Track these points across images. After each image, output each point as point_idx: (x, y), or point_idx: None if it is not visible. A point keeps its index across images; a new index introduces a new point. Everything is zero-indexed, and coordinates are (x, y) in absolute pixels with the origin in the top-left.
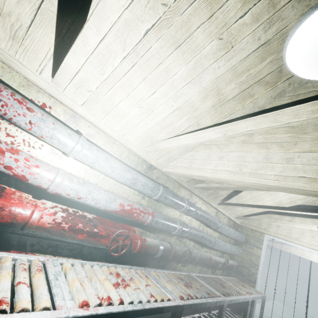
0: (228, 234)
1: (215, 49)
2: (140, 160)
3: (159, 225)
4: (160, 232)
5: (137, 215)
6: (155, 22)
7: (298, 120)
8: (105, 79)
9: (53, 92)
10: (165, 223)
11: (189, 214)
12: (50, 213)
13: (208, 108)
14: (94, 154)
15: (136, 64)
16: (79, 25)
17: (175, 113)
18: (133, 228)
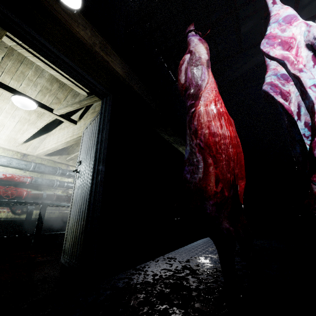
0: None
1: None
2: (14, 152)
3: (38, 183)
4: (47, 189)
5: (18, 179)
6: None
7: (51, 118)
8: None
9: None
10: (43, 181)
11: (65, 176)
12: None
13: (36, 118)
14: None
15: None
16: None
17: (18, 123)
18: (23, 189)
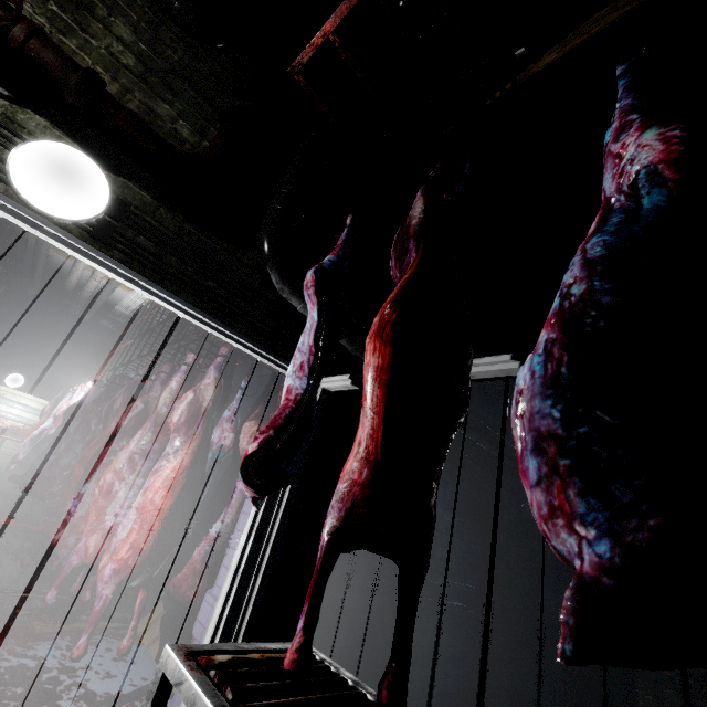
0: None
1: None
2: None
3: None
4: None
5: None
6: None
7: None
8: None
9: (7, 390)
10: None
11: None
12: (6, 424)
13: None
14: (21, 407)
15: None
16: None
17: None
18: None
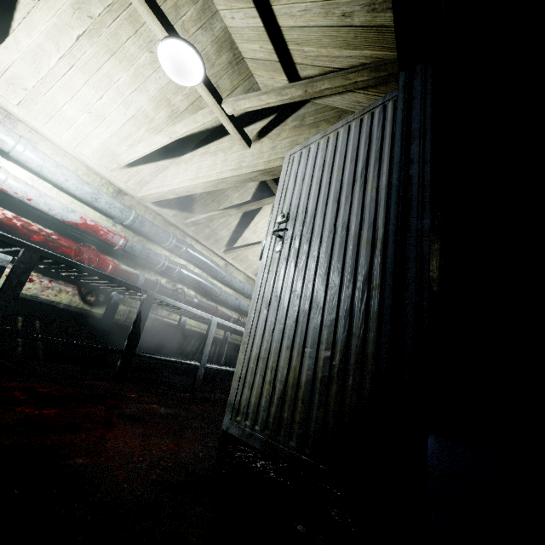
0: (242, 288)
1: (150, 61)
2: (104, 181)
3: (136, 252)
4: (144, 269)
5: (105, 234)
6: (85, 30)
7: (208, 120)
8: (42, 78)
9: None
10: (144, 251)
11: (179, 252)
12: None
13: (165, 119)
14: (41, 157)
15: (74, 66)
16: (7, 22)
17: (130, 122)
18: (105, 256)
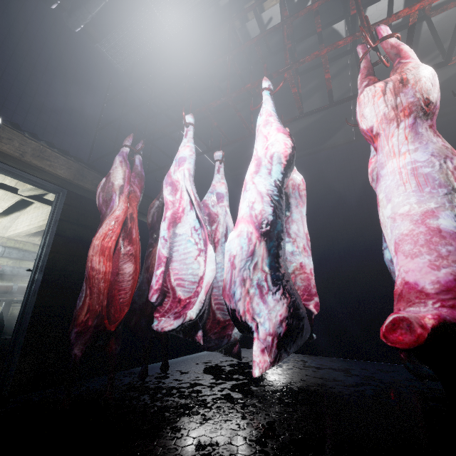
0: None
1: None
2: None
3: (8, 272)
4: (21, 280)
5: None
6: None
7: (17, 199)
8: None
9: None
10: (14, 270)
11: None
12: None
13: (3, 193)
14: None
15: None
16: None
17: None
18: None
